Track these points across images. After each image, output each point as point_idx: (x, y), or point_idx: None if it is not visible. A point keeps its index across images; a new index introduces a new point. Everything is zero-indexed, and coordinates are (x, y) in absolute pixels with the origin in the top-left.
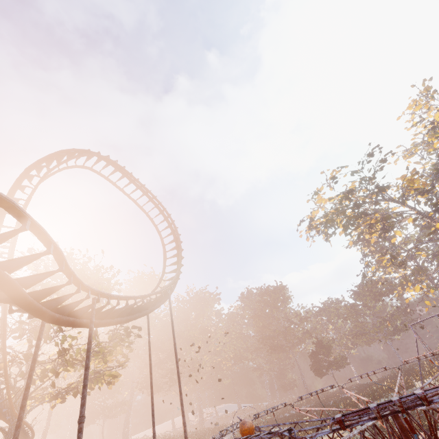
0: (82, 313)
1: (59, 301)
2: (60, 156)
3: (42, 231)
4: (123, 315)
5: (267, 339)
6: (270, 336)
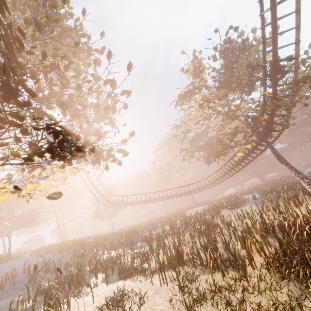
0: None
1: None
2: None
3: None
4: None
5: None
6: None
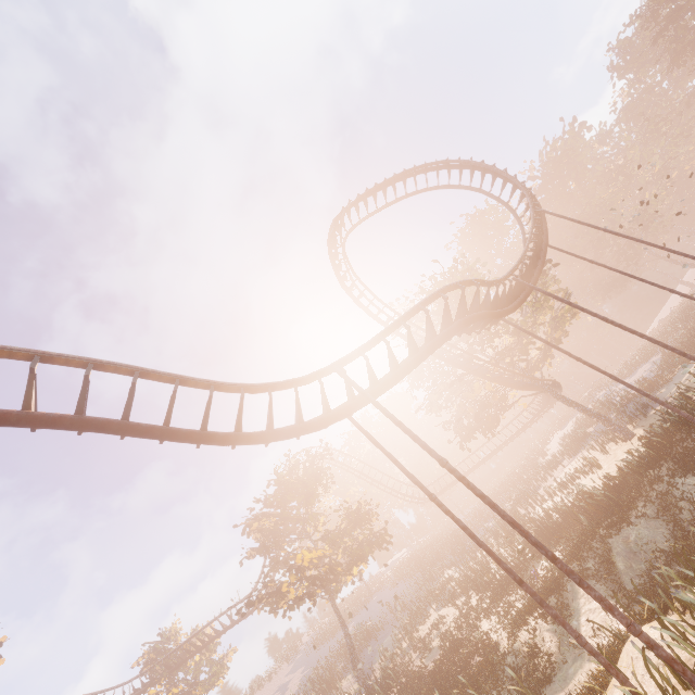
0: (517, 292)
1: (503, 300)
2: (335, 256)
3: (464, 282)
4: (535, 266)
5: None
6: None
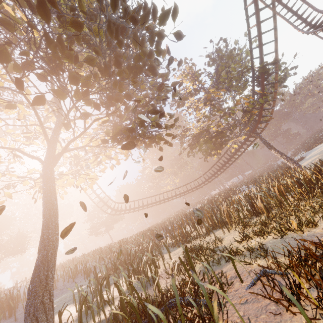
0: None
1: None
2: None
3: None
4: None
5: (278, 113)
6: (279, 110)
